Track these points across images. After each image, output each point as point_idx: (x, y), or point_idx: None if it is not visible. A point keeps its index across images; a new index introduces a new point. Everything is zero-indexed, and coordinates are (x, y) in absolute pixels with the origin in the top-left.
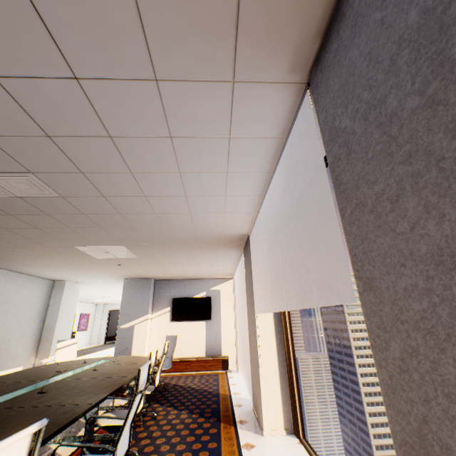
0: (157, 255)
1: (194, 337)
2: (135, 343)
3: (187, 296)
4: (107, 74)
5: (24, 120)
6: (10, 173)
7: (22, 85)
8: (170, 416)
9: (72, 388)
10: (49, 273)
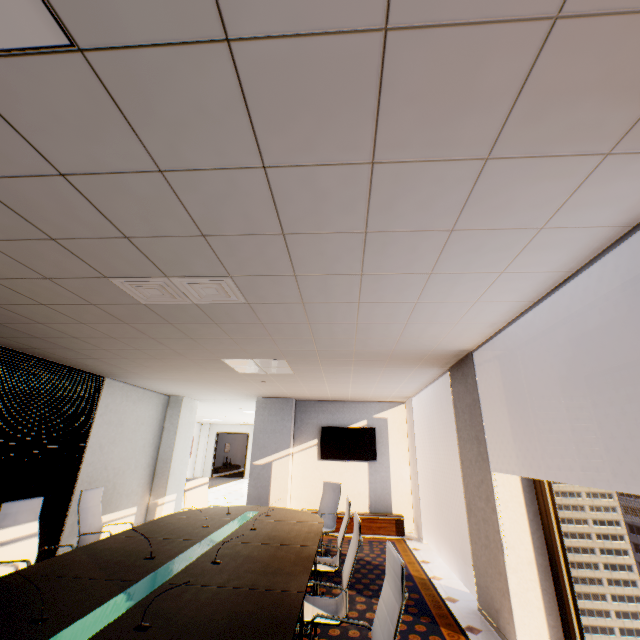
0: (320, 372)
1: (352, 484)
2: (273, 487)
3: (340, 424)
4: (419, 155)
5: (265, 215)
6: (203, 277)
7: (293, 174)
8: (359, 605)
9: (249, 559)
10: (168, 388)
